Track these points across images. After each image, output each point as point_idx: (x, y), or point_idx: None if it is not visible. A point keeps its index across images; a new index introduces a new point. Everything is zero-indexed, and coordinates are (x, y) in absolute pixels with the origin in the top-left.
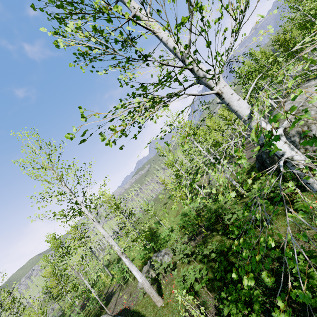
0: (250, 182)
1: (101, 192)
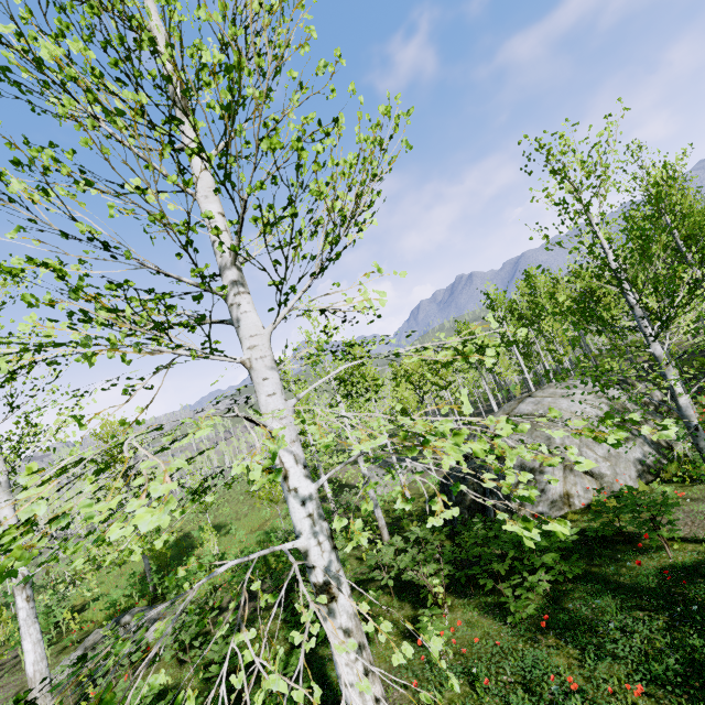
0: (182, 574)
1: (61, 421)
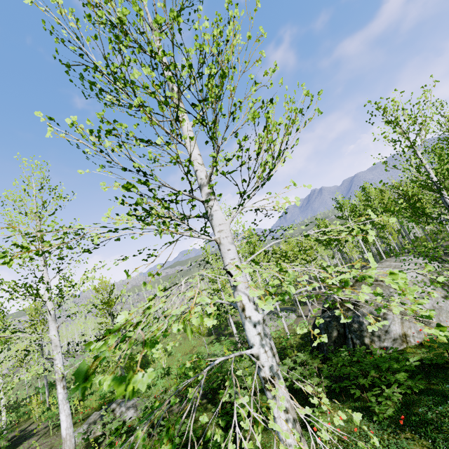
0: (188, 365)
1: (84, 278)
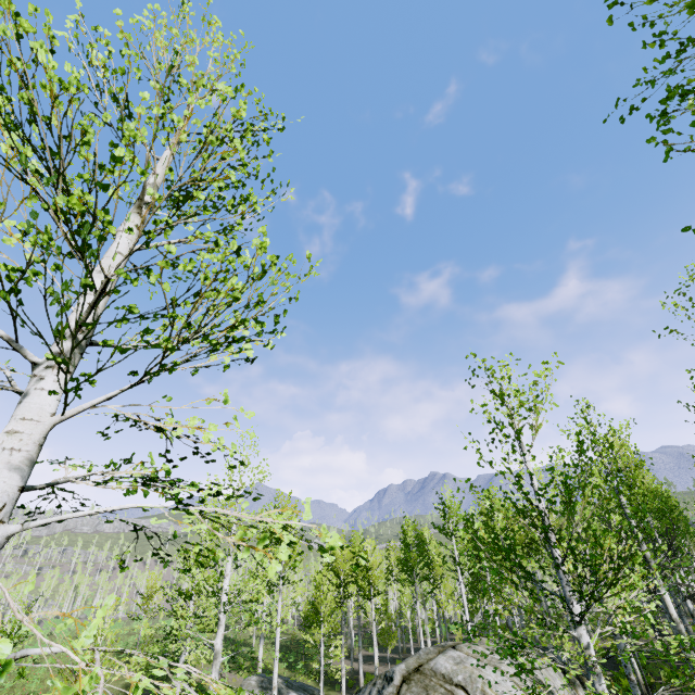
0: None
1: None
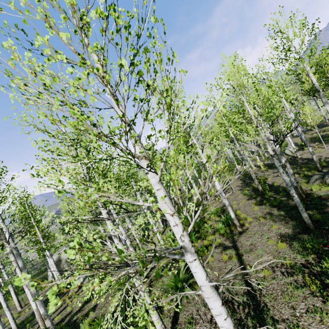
0: None
1: None
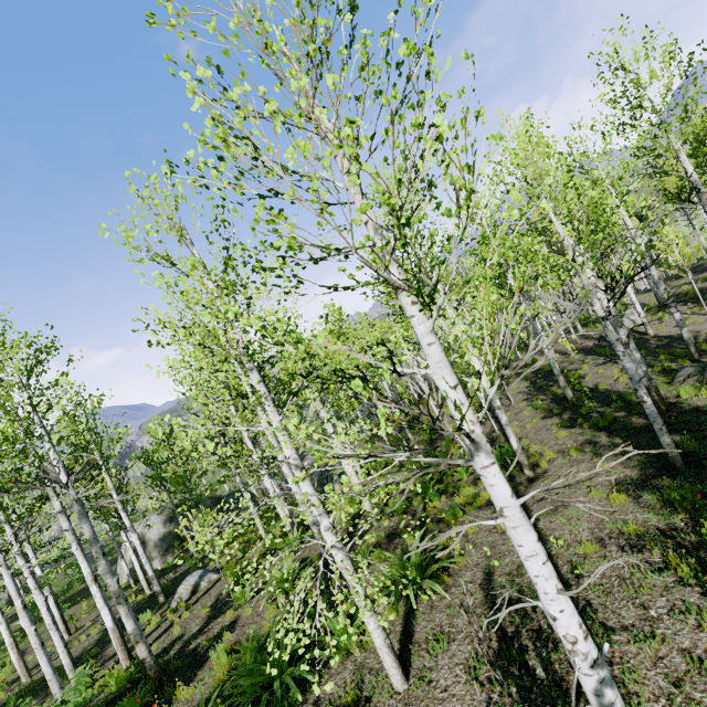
0: None
1: None
